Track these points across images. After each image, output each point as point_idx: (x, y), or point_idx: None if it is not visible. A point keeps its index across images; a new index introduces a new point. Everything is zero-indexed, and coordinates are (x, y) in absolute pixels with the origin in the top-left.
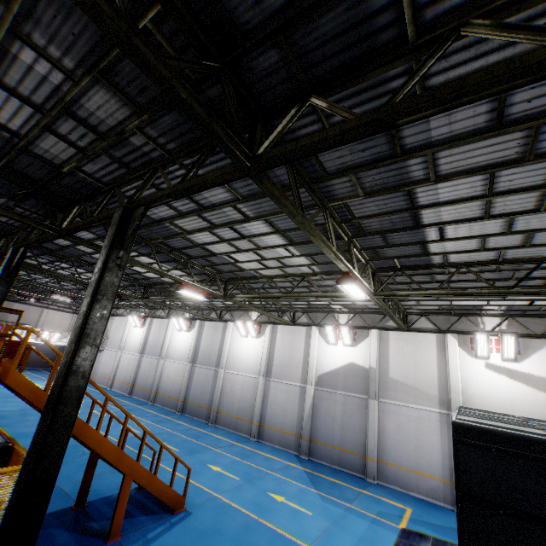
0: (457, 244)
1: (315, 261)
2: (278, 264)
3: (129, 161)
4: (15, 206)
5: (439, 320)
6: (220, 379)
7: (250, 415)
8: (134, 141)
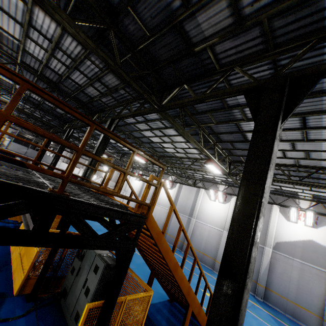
0: None
1: None
2: (300, 156)
3: (280, 34)
4: (119, 89)
5: None
6: (192, 225)
7: (213, 255)
8: None
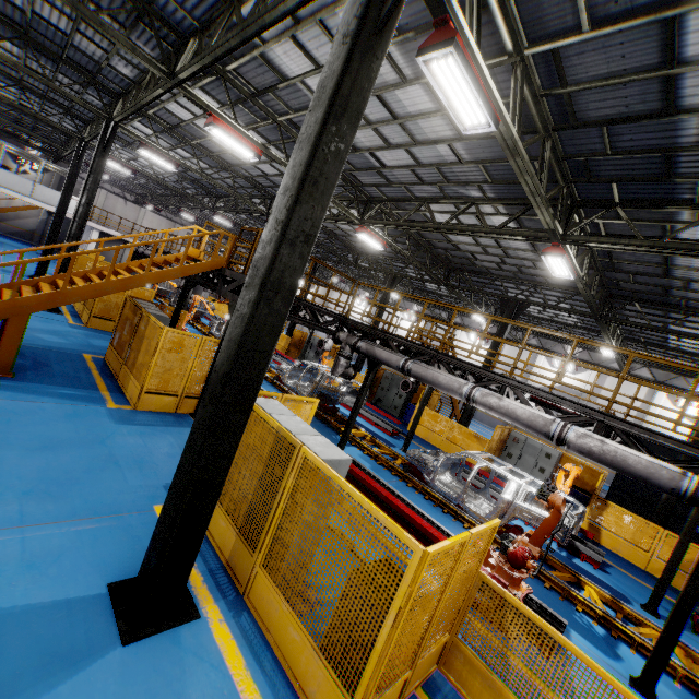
0: (686, 344)
1: (583, 322)
2: (552, 315)
3: (521, 276)
4: None
5: (659, 373)
6: None
7: None
8: (535, 277)
